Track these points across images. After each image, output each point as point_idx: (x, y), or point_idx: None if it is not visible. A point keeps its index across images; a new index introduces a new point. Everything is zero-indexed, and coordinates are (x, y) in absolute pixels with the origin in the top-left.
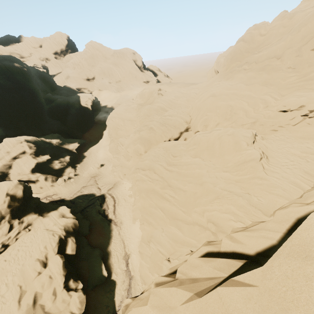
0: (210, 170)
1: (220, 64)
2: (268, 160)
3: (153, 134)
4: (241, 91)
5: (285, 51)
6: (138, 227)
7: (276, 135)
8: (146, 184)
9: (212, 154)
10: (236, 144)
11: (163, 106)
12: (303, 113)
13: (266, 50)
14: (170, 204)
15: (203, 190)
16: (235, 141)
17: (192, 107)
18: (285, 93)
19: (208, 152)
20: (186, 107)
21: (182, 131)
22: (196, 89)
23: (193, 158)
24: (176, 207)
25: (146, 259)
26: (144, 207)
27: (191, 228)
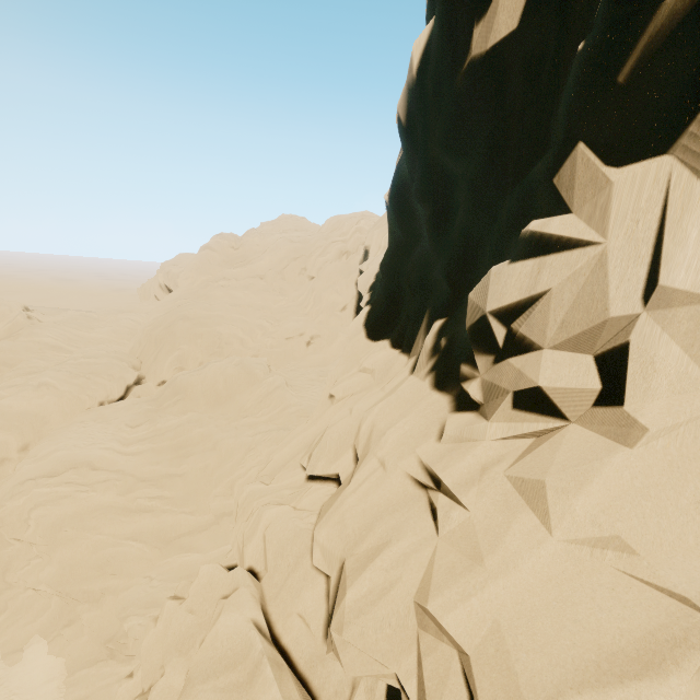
0: (221, 424)
1: (172, 276)
2: (292, 387)
3: (53, 398)
4: (228, 314)
5: (267, 272)
6: (41, 657)
7: (287, 366)
8: (73, 503)
9: (215, 400)
10: (251, 376)
11: (56, 341)
12: (305, 338)
13: (244, 266)
14: (153, 515)
15: (220, 455)
16: (248, 371)
17: (139, 340)
18: (281, 318)
19: (208, 400)
20: (118, 344)
21: (130, 384)
22: (129, 312)
23: (182, 416)
24: (172, 512)
25: (109, 696)
26: (77, 563)
27: (214, 532)
